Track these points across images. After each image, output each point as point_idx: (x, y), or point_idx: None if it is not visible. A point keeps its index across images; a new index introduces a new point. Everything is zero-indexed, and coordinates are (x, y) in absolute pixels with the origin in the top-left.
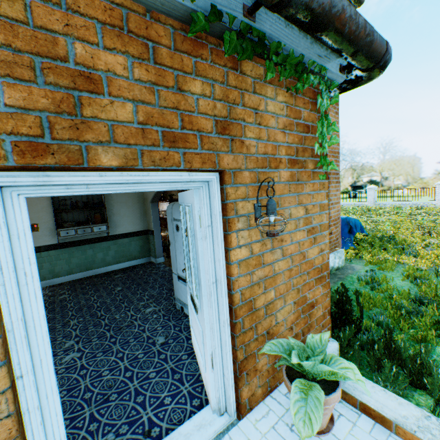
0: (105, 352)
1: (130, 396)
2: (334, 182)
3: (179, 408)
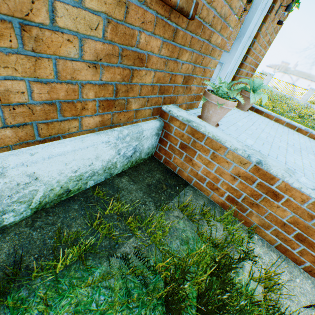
0: None
1: None
2: None
3: None
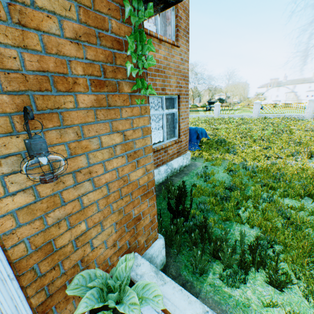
0: None
1: None
2: (184, 101)
3: None
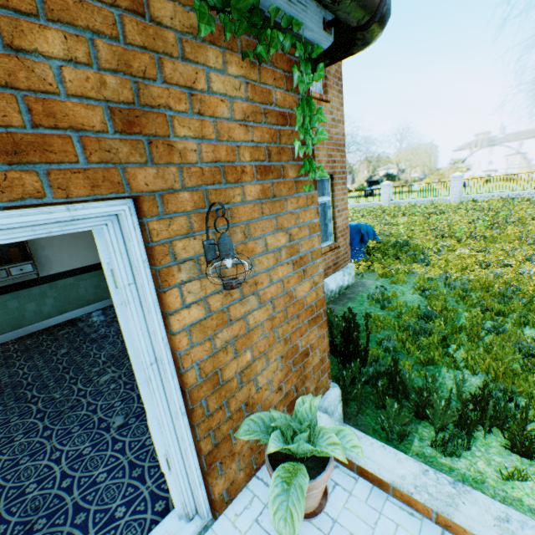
0: (34, 455)
1: (67, 517)
2: (340, 184)
3: (135, 520)
